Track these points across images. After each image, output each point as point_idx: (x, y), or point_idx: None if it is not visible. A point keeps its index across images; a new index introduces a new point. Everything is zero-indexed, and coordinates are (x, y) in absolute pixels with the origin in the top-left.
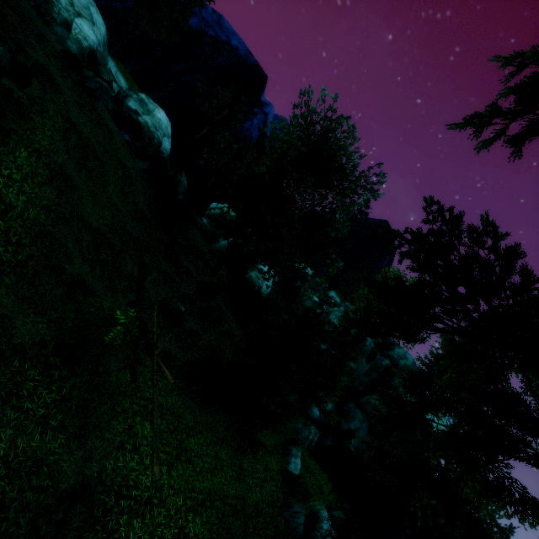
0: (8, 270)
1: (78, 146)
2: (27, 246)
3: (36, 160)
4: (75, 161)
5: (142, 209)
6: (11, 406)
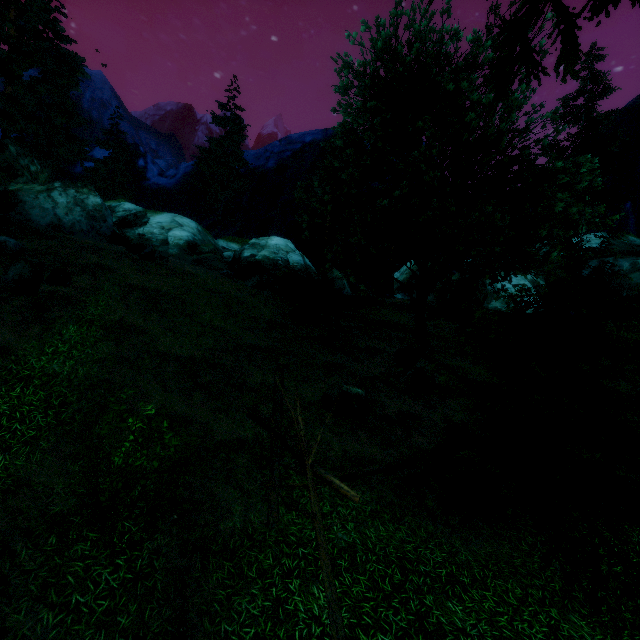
0: (47, 434)
1: (144, 299)
2: (74, 403)
3: (88, 328)
4: (140, 311)
5: (270, 319)
6: (49, 605)
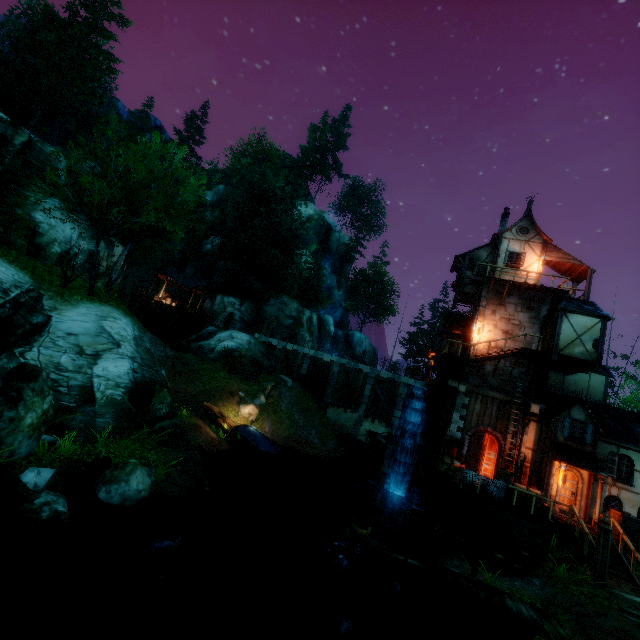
0: None
1: None
2: None
3: None
4: None
5: None
6: None
